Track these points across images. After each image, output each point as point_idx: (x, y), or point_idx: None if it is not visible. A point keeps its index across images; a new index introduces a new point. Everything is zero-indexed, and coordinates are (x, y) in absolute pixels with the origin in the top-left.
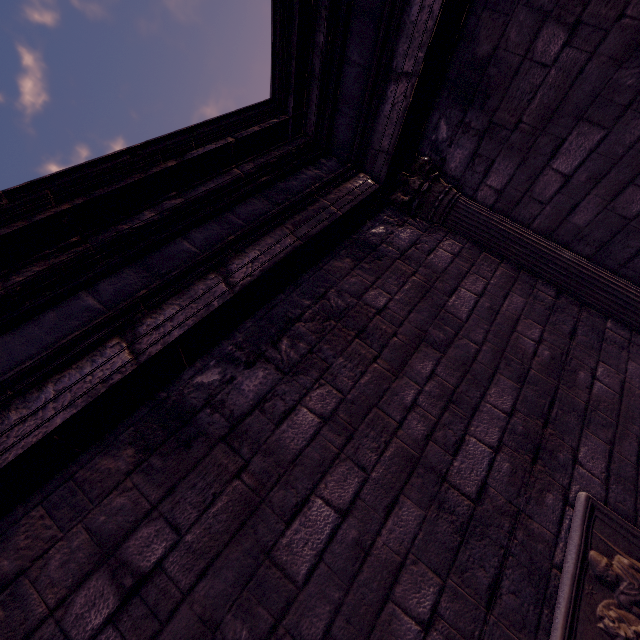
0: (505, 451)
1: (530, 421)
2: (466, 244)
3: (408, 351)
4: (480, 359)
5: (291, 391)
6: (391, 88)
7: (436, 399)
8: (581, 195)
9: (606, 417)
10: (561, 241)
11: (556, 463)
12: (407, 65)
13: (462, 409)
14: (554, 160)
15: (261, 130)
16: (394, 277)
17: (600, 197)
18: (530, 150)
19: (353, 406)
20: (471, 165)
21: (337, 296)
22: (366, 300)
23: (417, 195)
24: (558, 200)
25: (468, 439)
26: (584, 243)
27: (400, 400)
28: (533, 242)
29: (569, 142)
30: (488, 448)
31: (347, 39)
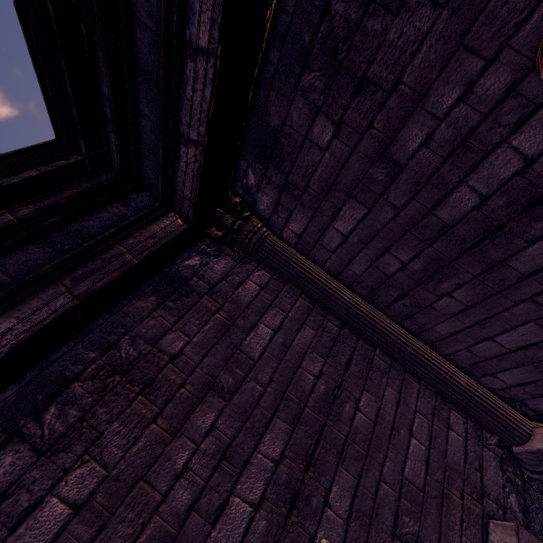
0: (265, 507)
1: (295, 466)
2: (275, 275)
3: (193, 403)
4: (262, 403)
5: (43, 477)
6: (182, 149)
7: (210, 458)
8: (356, 252)
9: (359, 449)
10: (345, 281)
11: (309, 510)
12: (192, 134)
13: (233, 465)
14: (335, 222)
15: (40, 174)
16: (197, 316)
17: (368, 256)
18: (317, 210)
19: (116, 483)
20: (276, 210)
21: (130, 344)
22: (161, 346)
23: (230, 231)
24: (341, 252)
25: (232, 500)
26: (361, 286)
27: (171, 466)
28: (322, 283)
29: (344, 211)
30: (250, 507)
31: (137, 94)
